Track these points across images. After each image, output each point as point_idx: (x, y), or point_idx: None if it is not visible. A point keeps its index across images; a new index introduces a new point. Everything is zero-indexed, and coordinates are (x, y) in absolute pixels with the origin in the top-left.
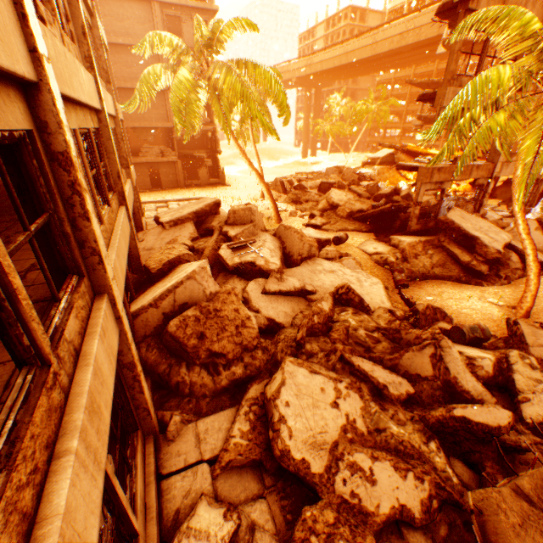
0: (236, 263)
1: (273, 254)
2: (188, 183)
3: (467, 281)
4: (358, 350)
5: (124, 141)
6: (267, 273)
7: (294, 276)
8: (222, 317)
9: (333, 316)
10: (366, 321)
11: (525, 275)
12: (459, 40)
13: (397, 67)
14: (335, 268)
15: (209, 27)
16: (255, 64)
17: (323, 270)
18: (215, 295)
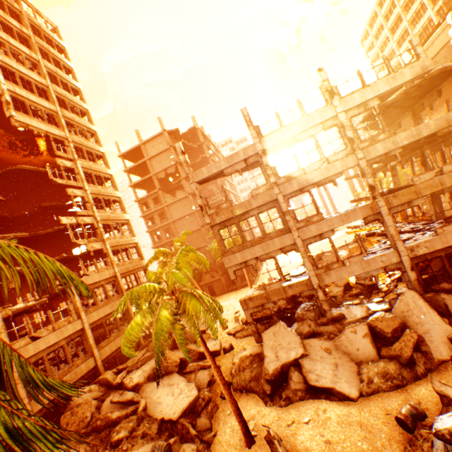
0: (116, 382)
1: (142, 373)
2: (230, 289)
3: (262, 397)
4: (104, 445)
5: (130, 311)
6: (127, 388)
7: (145, 388)
8: (78, 415)
9: (121, 421)
10: (124, 427)
11: (307, 397)
12: (216, 237)
13: (405, 129)
14: (177, 381)
15: (178, 238)
16: (189, 251)
17: (167, 383)
18: (82, 404)
